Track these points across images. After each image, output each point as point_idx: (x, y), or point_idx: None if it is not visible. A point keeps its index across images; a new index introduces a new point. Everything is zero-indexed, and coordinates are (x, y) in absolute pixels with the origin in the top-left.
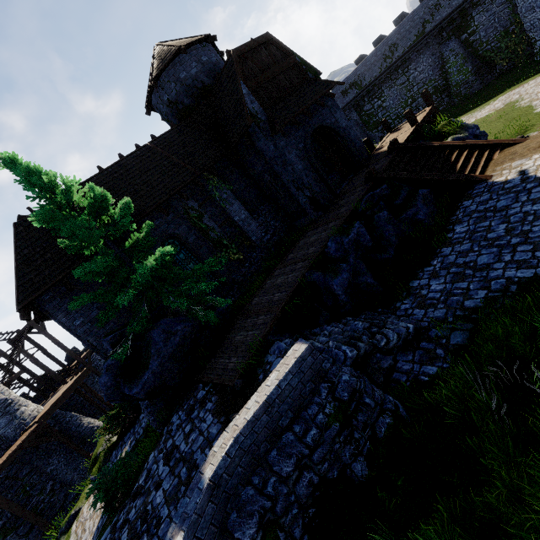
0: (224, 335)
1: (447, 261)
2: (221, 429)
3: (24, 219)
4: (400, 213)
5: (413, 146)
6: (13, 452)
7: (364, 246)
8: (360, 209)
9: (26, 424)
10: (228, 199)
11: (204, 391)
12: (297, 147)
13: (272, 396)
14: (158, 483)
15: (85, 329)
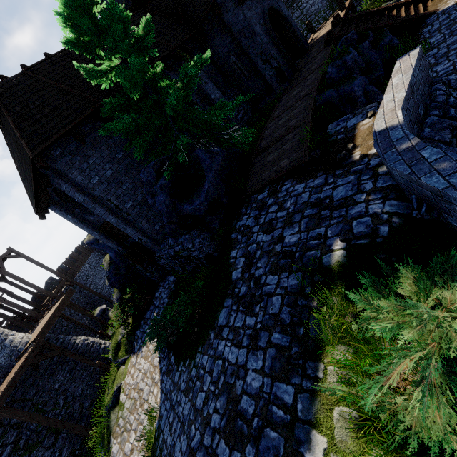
0: (248, 170)
1: (440, 54)
2: (327, 174)
3: (2, 83)
4: (377, 43)
5: (354, 16)
6: (18, 370)
7: (359, 68)
8: (337, 54)
9: (19, 350)
10: (202, 78)
11: (264, 192)
12: (259, 22)
13: (411, 82)
14: (280, 236)
15: (103, 188)
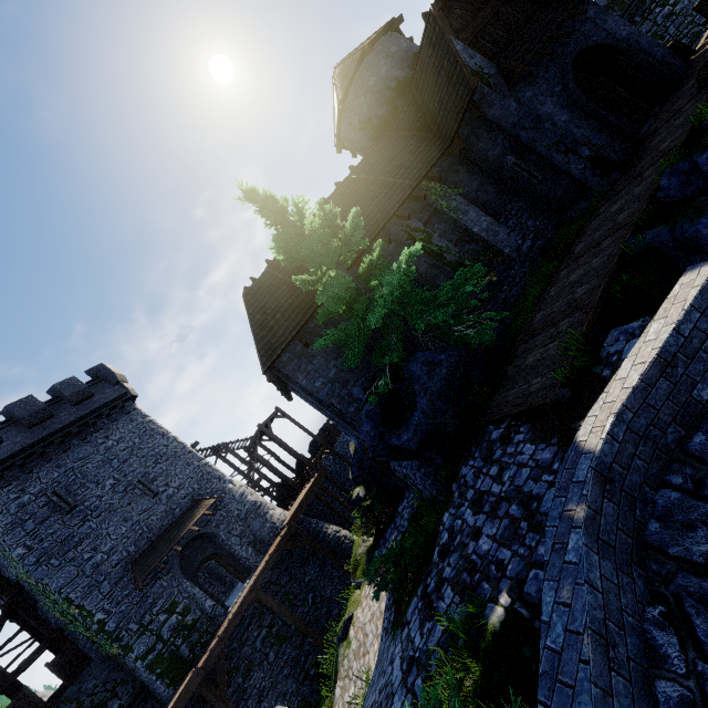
0: (503, 368)
1: None
2: (558, 449)
3: (250, 288)
4: None
5: None
6: (272, 553)
7: None
8: None
9: (277, 528)
10: (459, 207)
11: (500, 429)
12: (552, 92)
13: (667, 349)
14: (475, 531)
15: (327, 391)
